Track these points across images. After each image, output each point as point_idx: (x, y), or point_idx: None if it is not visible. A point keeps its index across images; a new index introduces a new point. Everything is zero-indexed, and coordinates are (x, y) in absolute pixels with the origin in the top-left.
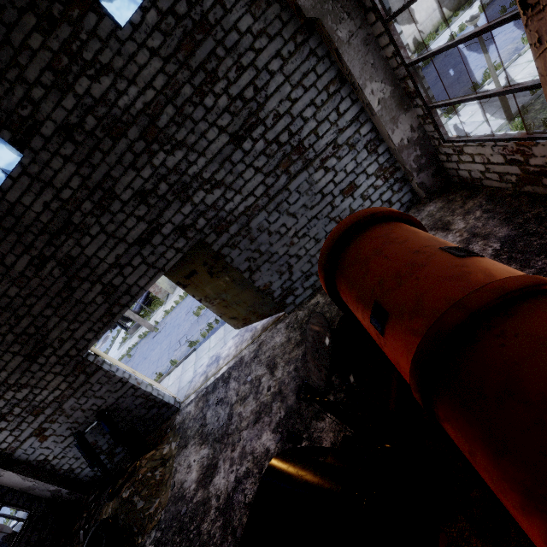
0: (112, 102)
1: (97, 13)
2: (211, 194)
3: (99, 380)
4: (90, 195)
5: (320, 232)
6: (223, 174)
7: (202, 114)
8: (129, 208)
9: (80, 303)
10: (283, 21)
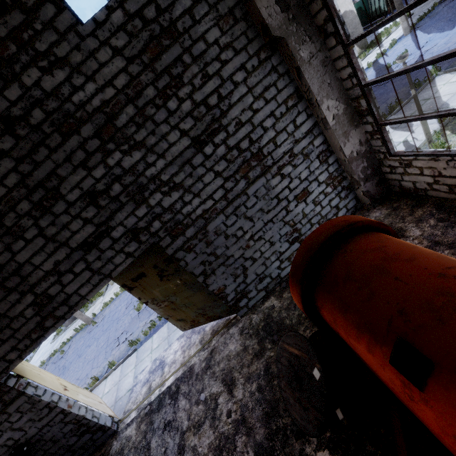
0: (65, 96)
1: (56, 4)
2: (168, 196)
3: (19, 408)
4: (28, 194)
5: (275, 235)
6: (182, 177)
7: (164, 116)
8: (75, 209)
9: (4, 318)
10: (248, 38)
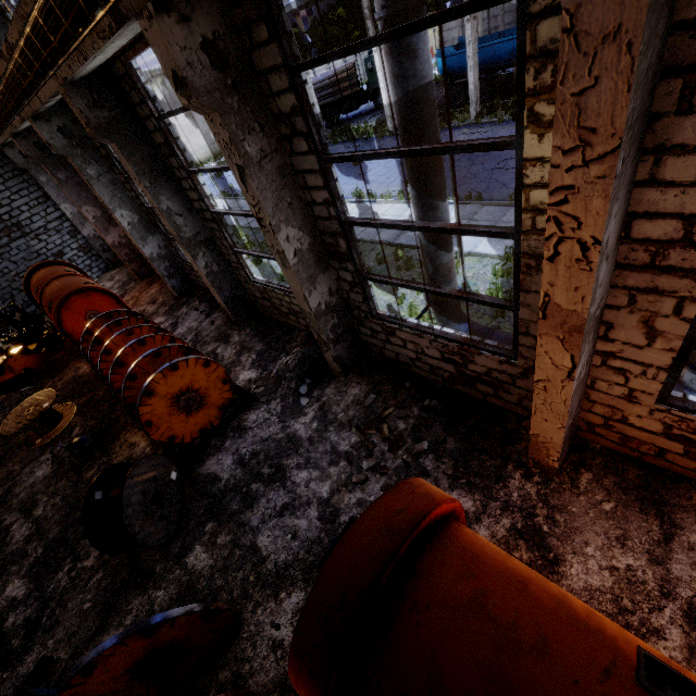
0: None
1: None
2: None
3: None
4: None
5: None
6: None
7: None
8: None
9: None
10: (5, 163)
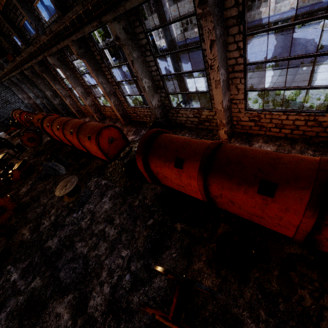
0: None
1: None
2: None
3: None
4: None
5: None
6: None
7: None
8: None
9: None
10: (3, 86)
